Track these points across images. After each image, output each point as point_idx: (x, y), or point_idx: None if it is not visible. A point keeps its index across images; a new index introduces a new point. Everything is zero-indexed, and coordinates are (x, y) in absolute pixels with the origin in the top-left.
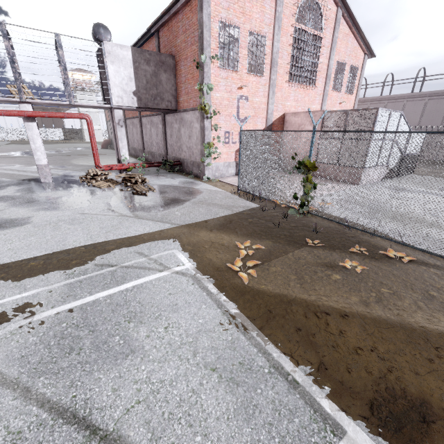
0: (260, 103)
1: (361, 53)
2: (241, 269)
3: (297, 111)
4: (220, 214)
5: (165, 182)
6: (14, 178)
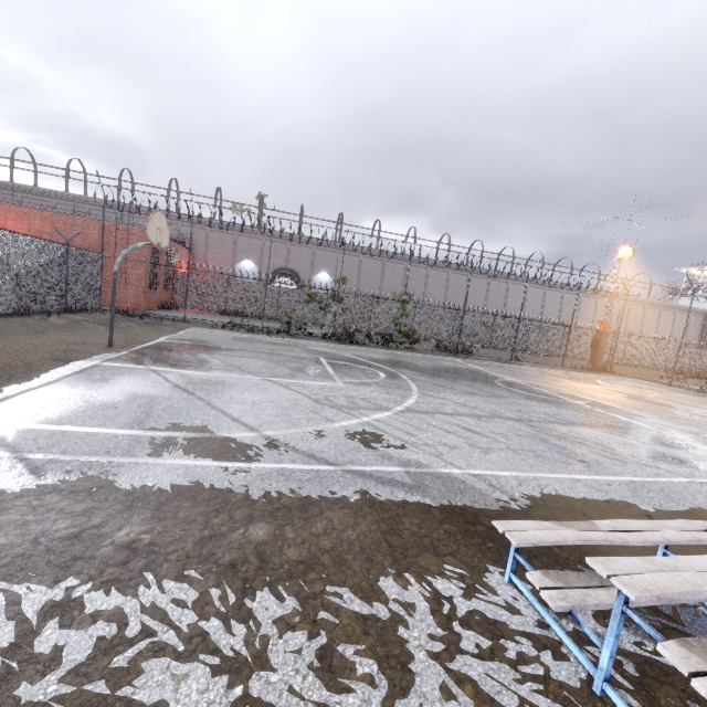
0: None
1: None
2: None
3: None
4: None
5: None
6: None
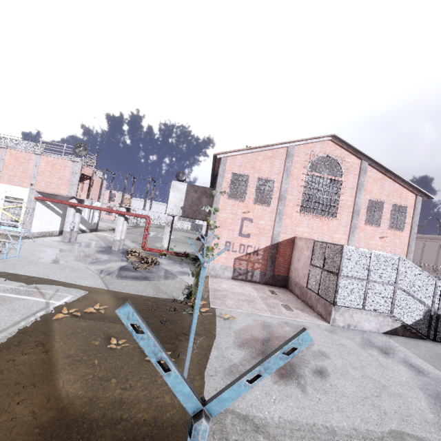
0: (265, 224)
1: (410, 194)
2: (71, 315)
3: (313, 237)
4: (145, 293)
5: (170, 268)
6: (107, 244)
